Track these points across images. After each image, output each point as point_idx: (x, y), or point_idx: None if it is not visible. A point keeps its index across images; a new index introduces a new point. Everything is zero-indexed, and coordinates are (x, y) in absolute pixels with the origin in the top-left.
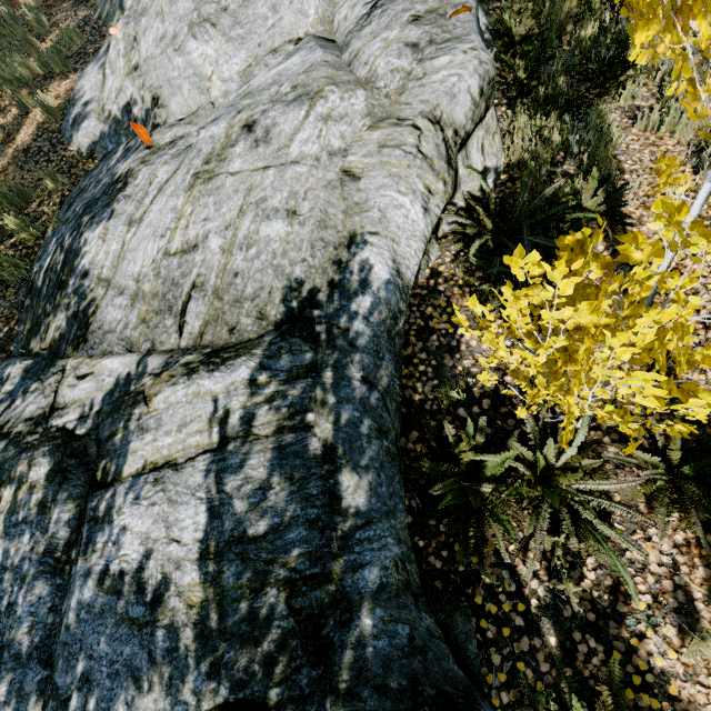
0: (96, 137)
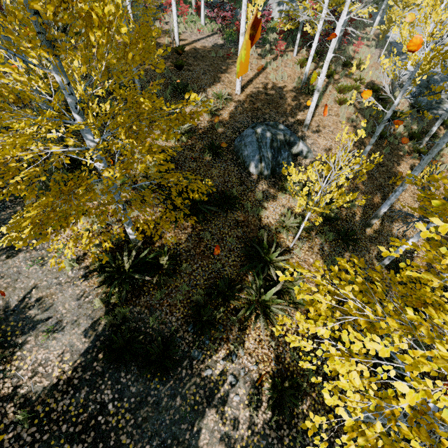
0: (391, 41)
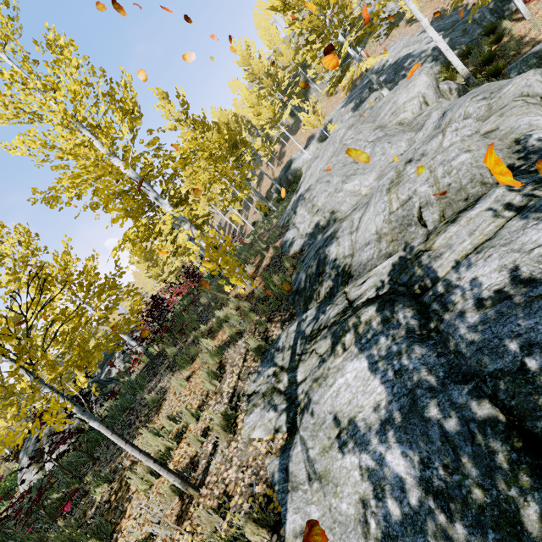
0: (301, 244)
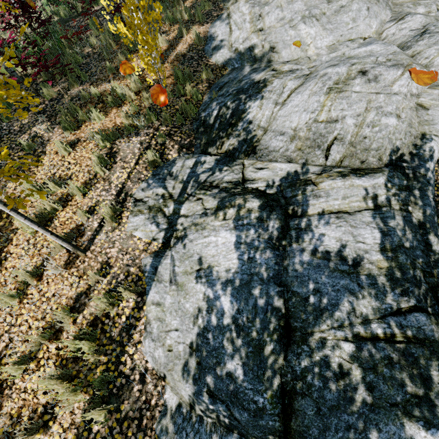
0: (226, 58)
